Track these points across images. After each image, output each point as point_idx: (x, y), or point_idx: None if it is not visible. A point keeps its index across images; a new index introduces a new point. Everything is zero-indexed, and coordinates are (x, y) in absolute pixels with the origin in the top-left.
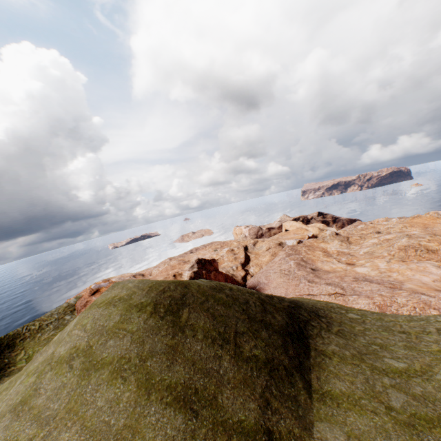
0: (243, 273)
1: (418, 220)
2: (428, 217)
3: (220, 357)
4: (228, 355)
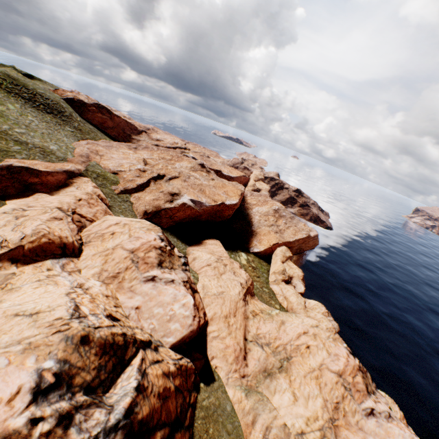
0: None
1: (230, 188)
2: (238, 192)
3: None
4: None
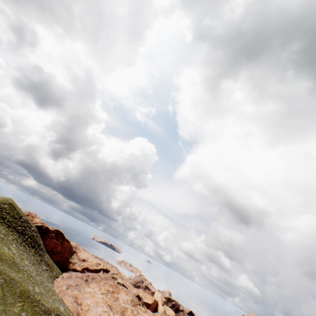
0: (79, 269)
1: None
2: None
3: (1, 209)
4: (2, 210)
